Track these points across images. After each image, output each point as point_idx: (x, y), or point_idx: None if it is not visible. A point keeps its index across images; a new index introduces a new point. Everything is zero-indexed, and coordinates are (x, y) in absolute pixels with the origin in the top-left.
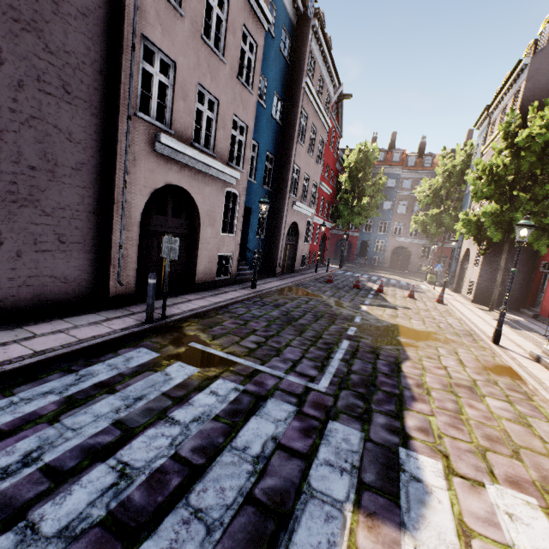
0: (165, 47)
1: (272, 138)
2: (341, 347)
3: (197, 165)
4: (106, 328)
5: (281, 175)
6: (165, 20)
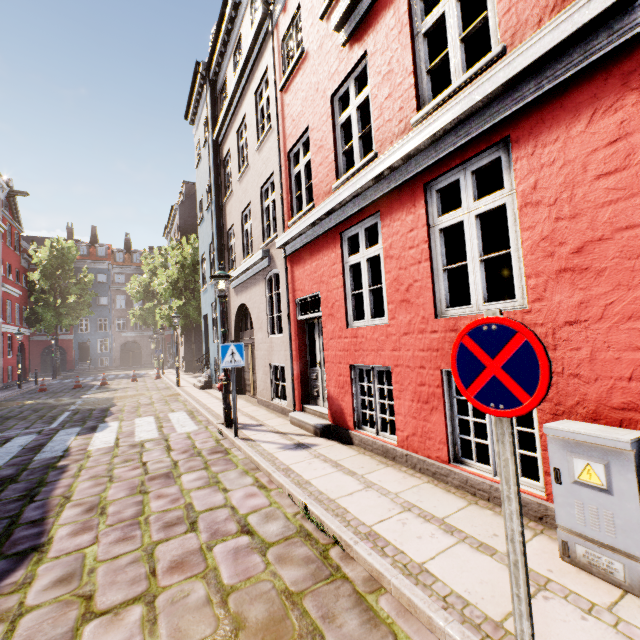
0: None
1: None
2: (65, 414)
3: None
4: None
5: None
6: None
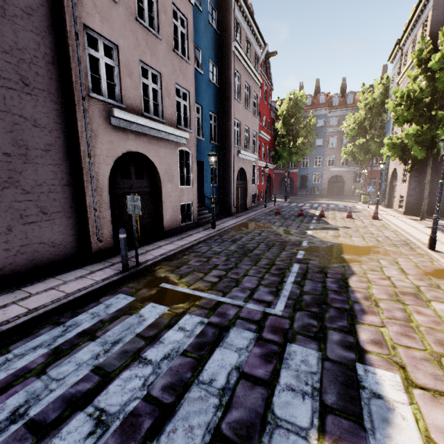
0: (105, 33)
1: (212, 100)
2: (293, 271)
3: (150, 131)
4: (90, 280)
5: (225, 130)
6: (101, 8)
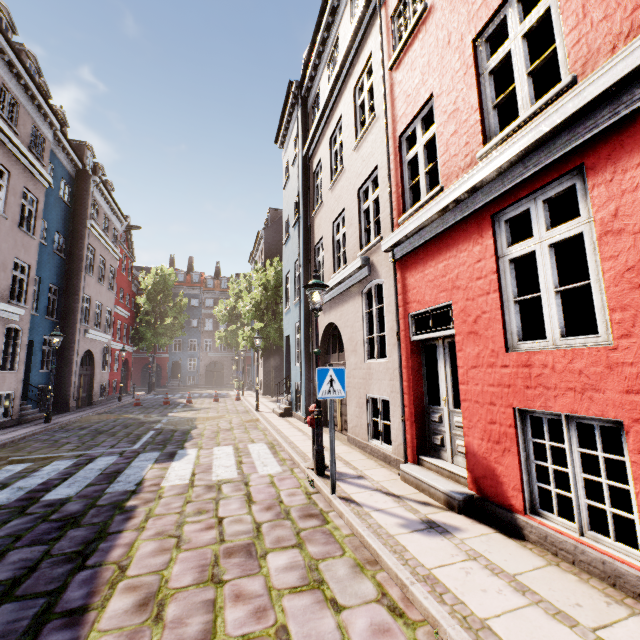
0: None
1: (55, 271)
2: (149, 434)
3: None
4: None
5: (69, 305)
6: None
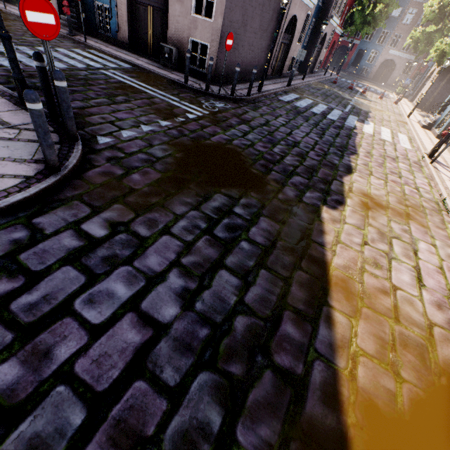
0: None
1: None
2: (349, 106)
3: (305, 0)
4: (278, 86)
5: None
6: None
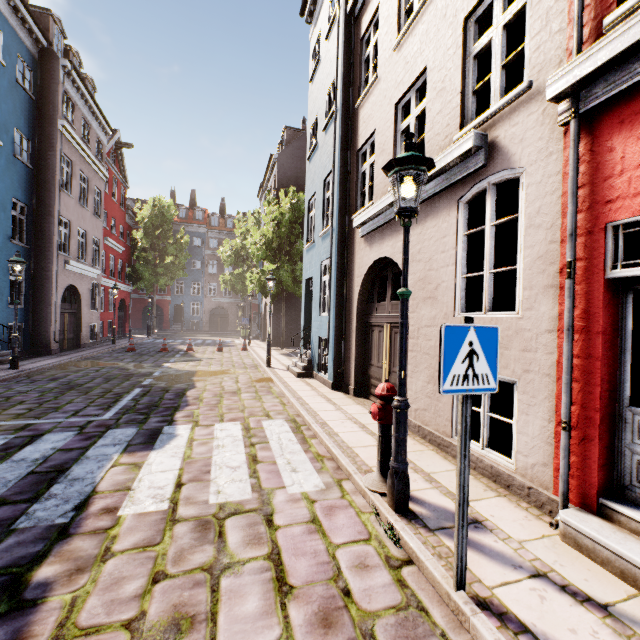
0: None
1: (19, 182)
2: (133, 393)
3: None
4: None
5: (42, 228)
6: None
